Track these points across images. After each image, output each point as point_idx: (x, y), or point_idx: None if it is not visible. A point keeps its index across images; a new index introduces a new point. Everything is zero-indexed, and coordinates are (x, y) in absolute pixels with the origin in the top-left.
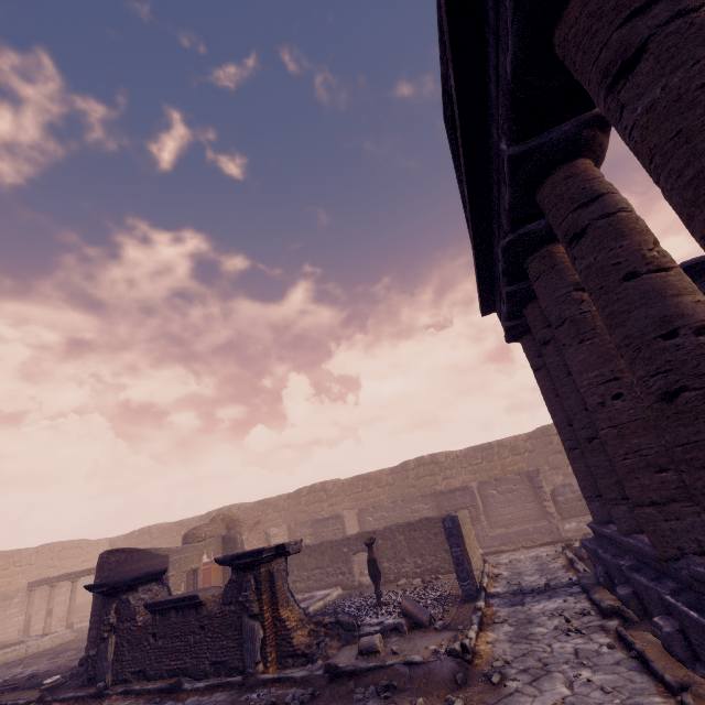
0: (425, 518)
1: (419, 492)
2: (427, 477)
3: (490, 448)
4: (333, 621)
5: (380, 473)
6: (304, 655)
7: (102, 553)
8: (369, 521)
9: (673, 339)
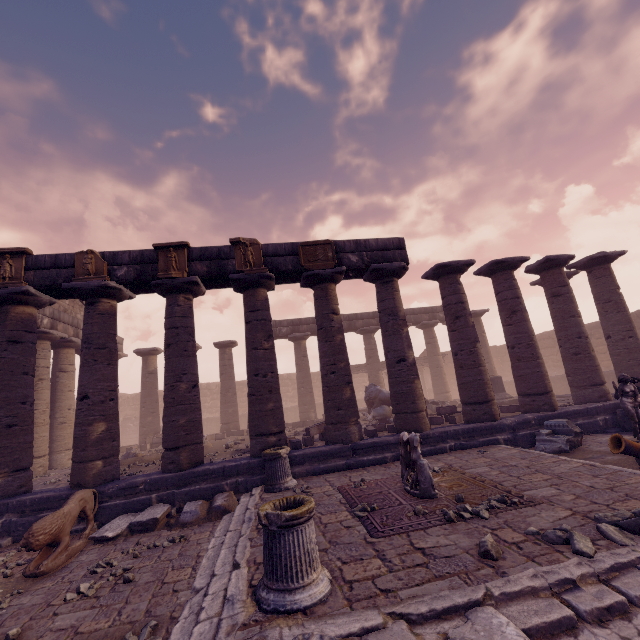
0: None
1: None
2: None
3: None
4: None
5: None
6: None
7: None
8: None
9: None
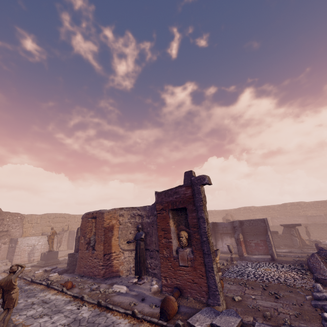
0: (314, 223)
1: (291, 214)
2: (295, 210)
3: (325, 202)
4: (314, 241)
5: (274, 206)
6: (309, 246)
7: (226, 220)
8: (275, 221)
9: None
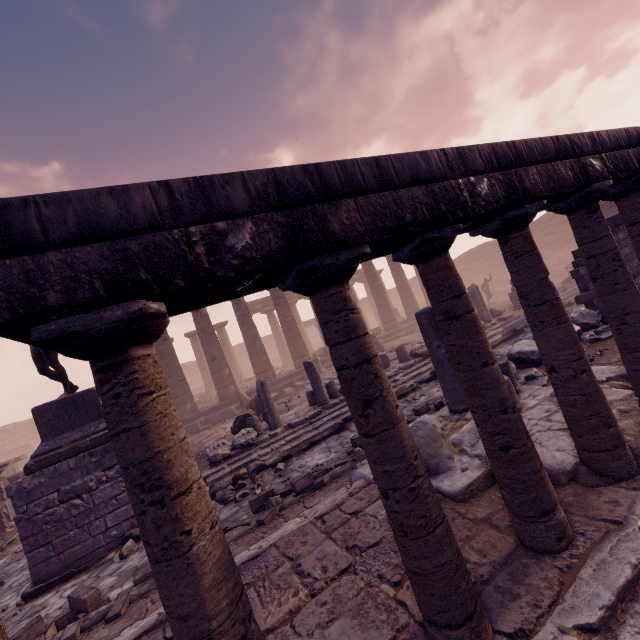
0: None
1: None
2: None
3: None
4: None
5: None
6: None
7: None
8: None
9: None
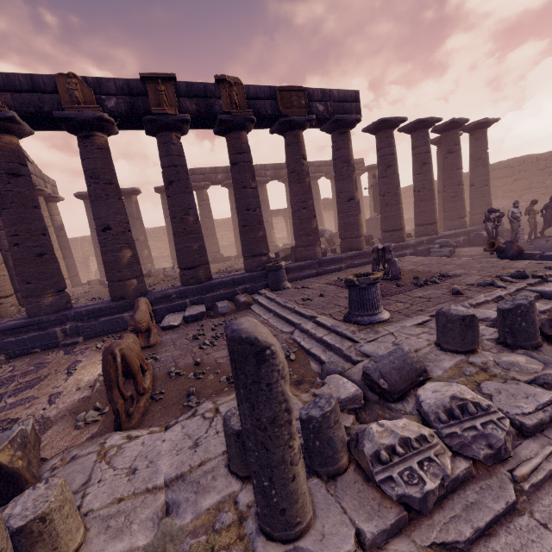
0: None
1: None
2: None
3: (76, 241)
4: None
5: None
6: None
7: None
8: None
9: (1, 252)
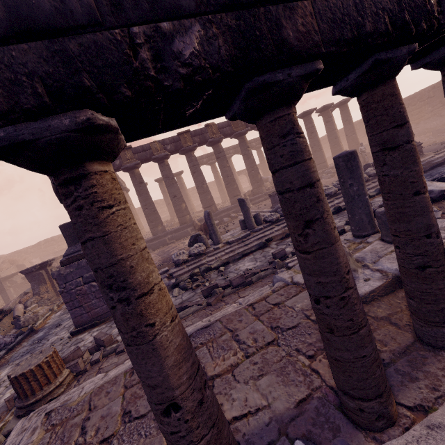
0: None
1: None
2: None
3: None
4: None
5: None
6: None
7: None
8: None
9: None
